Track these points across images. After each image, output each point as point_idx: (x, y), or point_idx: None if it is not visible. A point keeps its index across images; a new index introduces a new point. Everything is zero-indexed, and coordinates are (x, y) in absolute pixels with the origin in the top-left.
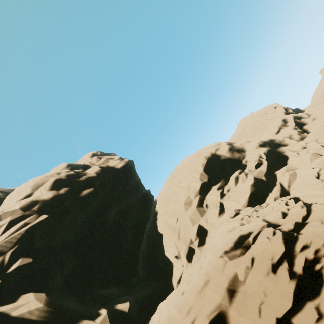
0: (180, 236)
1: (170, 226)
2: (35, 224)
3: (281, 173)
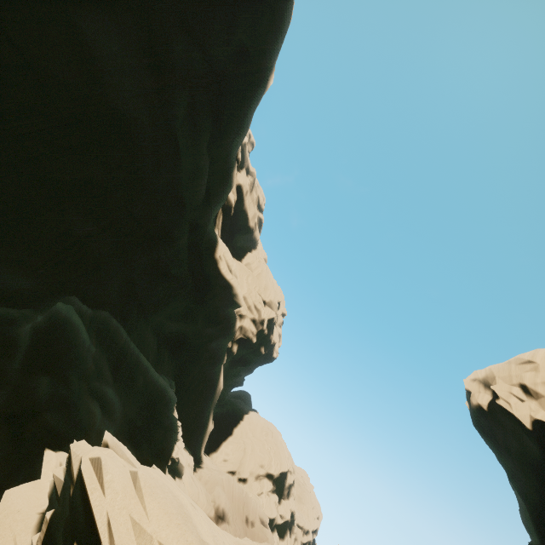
0: (242, 460)
1: (246, 449)
2: (253, 338)
3: (276, 535)
